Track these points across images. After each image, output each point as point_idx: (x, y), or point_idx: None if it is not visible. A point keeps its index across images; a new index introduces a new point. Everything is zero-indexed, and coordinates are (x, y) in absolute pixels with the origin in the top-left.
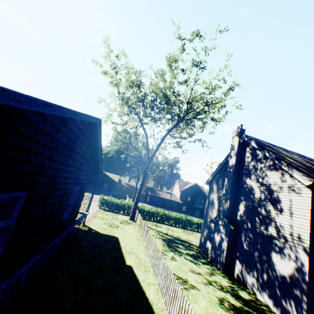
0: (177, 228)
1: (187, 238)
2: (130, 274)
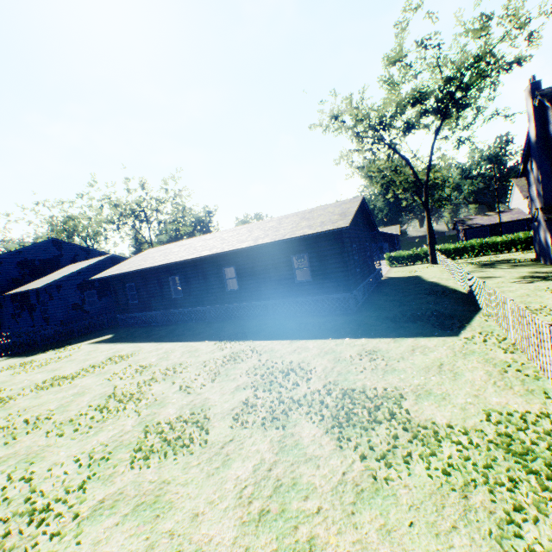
0: (512, 253)
1: (522, 257)
2: (432, 283)
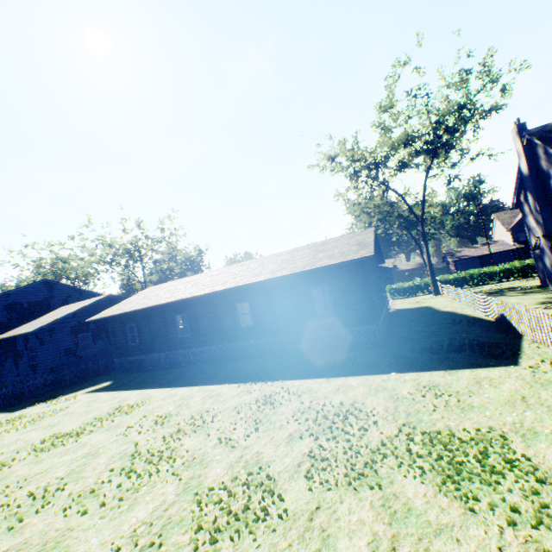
0: (511, 281)
1: (524, 284)
2: (448, 312)
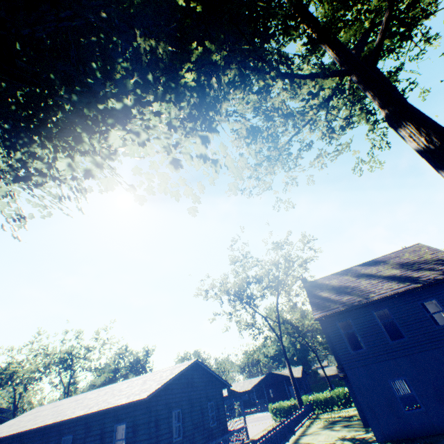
0: None
1: None
2: None
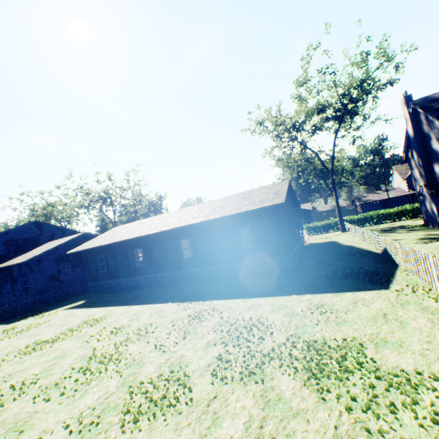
0: (403, 221)
1: (412, 223)
2: (348, 246)
